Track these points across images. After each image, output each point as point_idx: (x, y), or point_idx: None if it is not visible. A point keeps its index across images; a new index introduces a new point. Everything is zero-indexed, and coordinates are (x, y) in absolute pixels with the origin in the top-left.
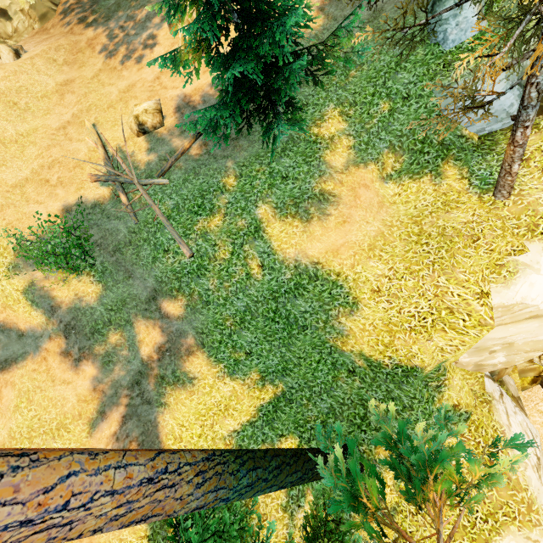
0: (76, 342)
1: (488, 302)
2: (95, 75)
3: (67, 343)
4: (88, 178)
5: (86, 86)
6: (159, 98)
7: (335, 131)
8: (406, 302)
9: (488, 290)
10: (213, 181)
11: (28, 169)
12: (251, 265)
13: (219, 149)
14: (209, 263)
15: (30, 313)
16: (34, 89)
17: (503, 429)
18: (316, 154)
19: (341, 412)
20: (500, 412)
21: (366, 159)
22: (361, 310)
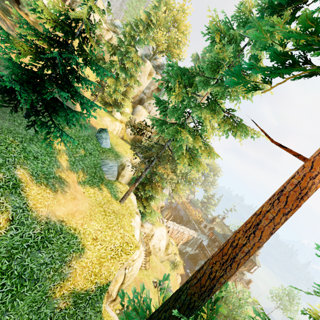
0: None
1: (135, 238)
2: None
3: None
4: None
5: None
6: None
7: (61, 148)
8: (110, 243)
9: (133, 234)
10: None
11: None
12: None
13: None
14: None
15: None
16: None
17: (114, 319)
18: (54, 154)
19: None
20: (109, 312)
21: (74, 170)
22: (85, 253)
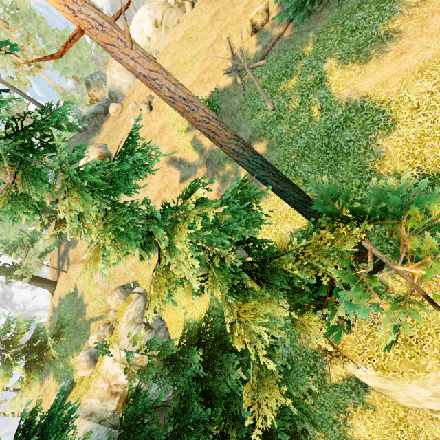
0: (211, 169)
1: None
2: (231, 1)
3: (207, 170)
4: (222, 74)
5: (226, 11)
6: (268, 1)
7: None
8: None
9: None
10: (296, 53)
11: (195, 76)
12: (313, 111)
13: (305, 26)
14: (284, 113)
15: (193, 154)
16: (199, 25)
17: None
18: None
19: (373, 230)
20: None
21: None
22: (397, 130)
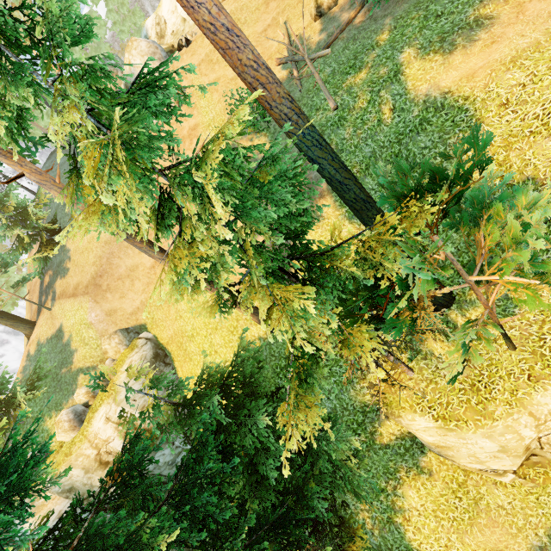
0: None
1: None
2: None
3: None
4: (275, 66)
5: None
6: None
7: None
8: (534, 104)
9: None
10: (368, 42)
11: None
12: (383, 111)
13: (381, 11)
14: (348, 114)
15: None
16: (251, 5)
17: None
18: None
19: (444, 261)
20: None
21: None
22: (481, 132)
